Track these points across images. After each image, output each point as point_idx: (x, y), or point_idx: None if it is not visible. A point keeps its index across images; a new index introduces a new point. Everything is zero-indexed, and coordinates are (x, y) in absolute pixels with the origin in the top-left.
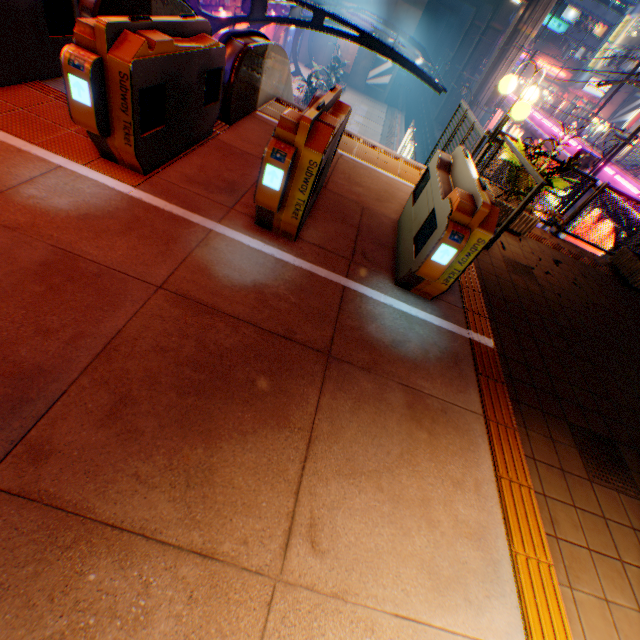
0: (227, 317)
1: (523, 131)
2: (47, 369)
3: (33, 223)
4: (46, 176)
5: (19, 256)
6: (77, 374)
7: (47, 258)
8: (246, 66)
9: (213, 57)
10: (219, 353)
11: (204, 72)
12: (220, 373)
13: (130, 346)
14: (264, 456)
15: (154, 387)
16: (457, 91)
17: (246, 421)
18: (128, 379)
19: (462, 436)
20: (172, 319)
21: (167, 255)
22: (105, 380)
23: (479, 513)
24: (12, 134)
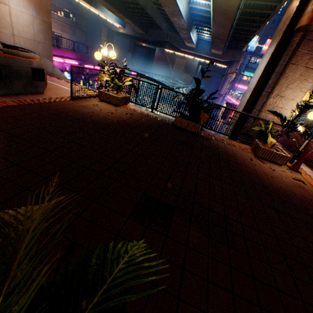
0: None
1: None
2: None
3: None
4: None
5: None
6: None
7: None
8: None
9: None
10: None
11: None
12: None
13: None
14: None
15: None
16: None
17: None
18: None
19: None
20: None
21: None
22: None
23: None
24: None
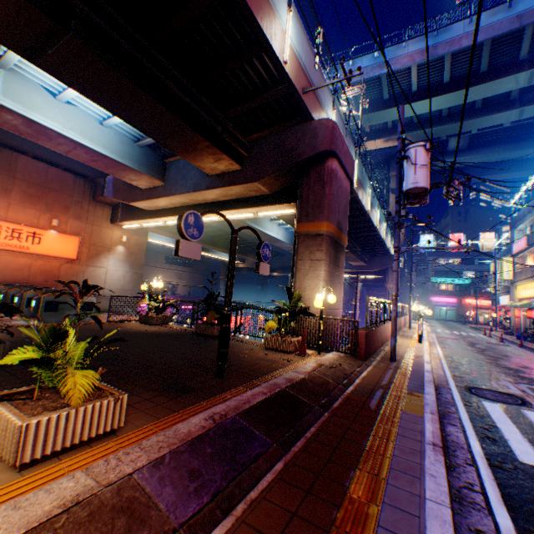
0: None
1: None
2: None
3: None
4: None
5: None
6: None
7: None
8: None
9: None
10: None
11: None
12: None
13: None
14: None
15: None
16: None
17: None
18: None
19: None
20: None
21: None
22: None
23: None
24: None
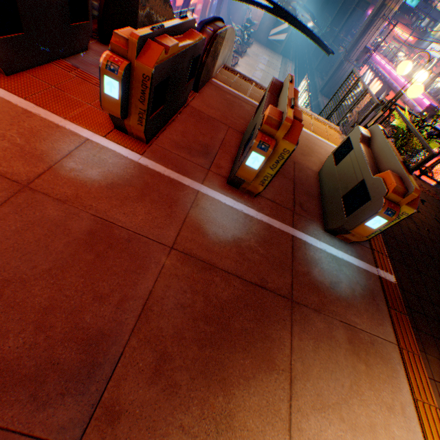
0: (220, 271)
1: (382, 83)
2: (106, 333)
3: (76, 194)
4: (79, 149)
5: (71, 227)
6: (127, 335)
7: (91, 227)
8: (213, 48)
9: (197, 48)
10: (220, 305)
11: (191, 60)
12: (223, 324)
13: (159, 305)
14: (263, 398)
15: (181, 342)
16: (333, 48)
17: (246, 367)
18: (162, 336)
19: (386, 364)
20: (184, 277)
21: (172, 217)
22: (147, 339)
23: (407, 433)
24: (50, 111)
